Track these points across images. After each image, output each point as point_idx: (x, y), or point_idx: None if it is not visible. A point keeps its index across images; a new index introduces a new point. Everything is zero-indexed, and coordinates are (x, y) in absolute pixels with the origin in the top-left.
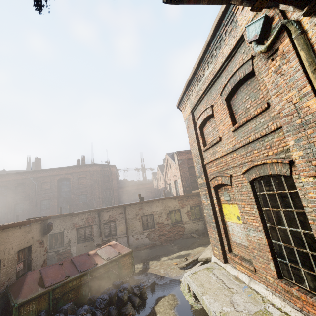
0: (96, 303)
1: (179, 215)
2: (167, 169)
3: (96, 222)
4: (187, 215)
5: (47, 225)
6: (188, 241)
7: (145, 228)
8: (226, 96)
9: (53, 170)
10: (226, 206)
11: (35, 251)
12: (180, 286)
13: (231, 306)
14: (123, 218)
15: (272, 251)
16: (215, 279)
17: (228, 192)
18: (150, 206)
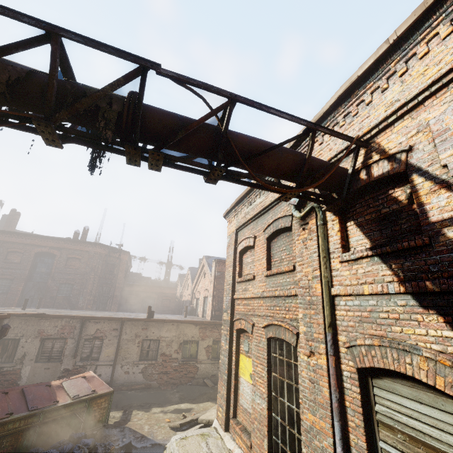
0: None
1: (196, 349)
2: (199, 277)
3: (75, 335)
4: (206, 350)
5: (1, 328)
6: (197, 390)
7: (143, 358)
8: (268, 236)
9: (34, 237)
10: (243, 357)
11: None
12: None
13: None
14: (116, 337)
15: (270, 425)
16: (206, 451)
17: (248, 342)
18: (160, 328)
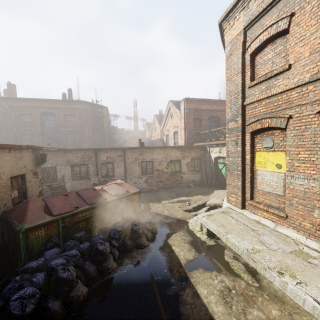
0: (110, 234)
1: (179, 165)
2: (166, 119)
3: (93, 161)
4: (187, 166)
5: (40, 156)
6: (186, 190)
7: (144, 173)
8: None
9: (33, 101)
10: (263, 153)
11: (29, 181)
12: (189, 225)
13: (263, 245)
14: (122, 161)
15: None
16: (235, 222)
17: (272, 138)
18: (151, 153)
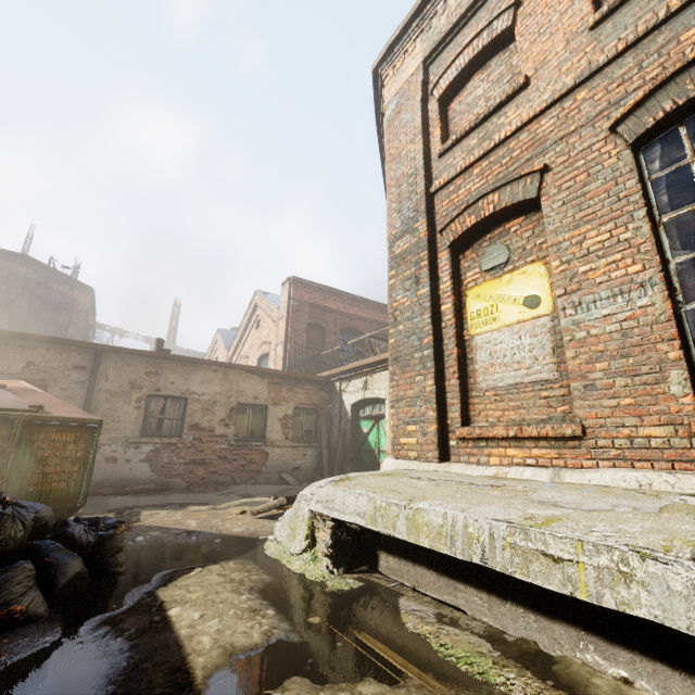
0: None
1: (262, 422)
2: (245, 332)
3: None
4: (282, 424)
5: None
6: (272, 487)
7: (150, 433)
8: None
9: None
10: (485, 287)
11: None
12: (267, 547)
13: (556, 508)
14: (80, 384)
15: (682, 336)
16: (430, 483)
17: (506, 242)
18: (187, 375)
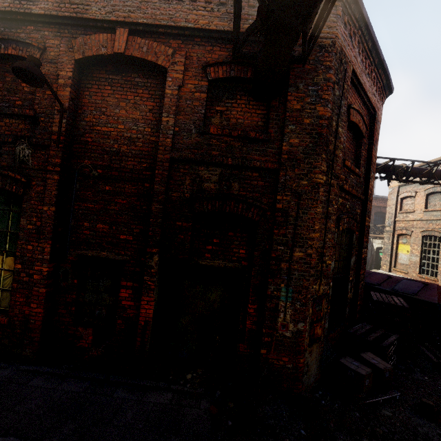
0: None
1: None
2: None
3: None
4: None
5: None
6: None
7: None
8: (427, 193)
9: None
10: (402, 245)
11: None
12: None
13: None
14: None
15: (420, 264)
16: None
17: (406, 239)
18: None
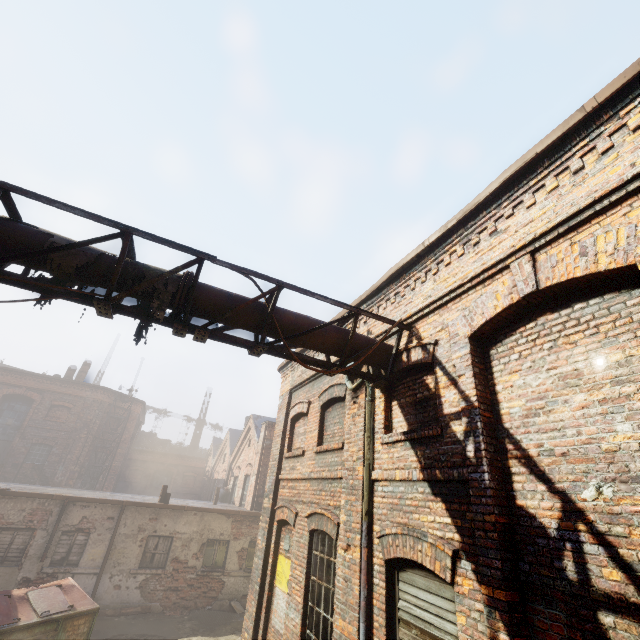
0: None
1: (225, 553)
2: (242, 445)
3: (49, 524)
4: (239, 556)
5: None
6: (219, 617)
7: (145, 564)
8: (322, 404)
9: (7, 372)
10: (282, 558)
11: None
12: None
13: None
14: (109, 530)
15: None
16: None
17: (290, 537)
18: (176, 519)
